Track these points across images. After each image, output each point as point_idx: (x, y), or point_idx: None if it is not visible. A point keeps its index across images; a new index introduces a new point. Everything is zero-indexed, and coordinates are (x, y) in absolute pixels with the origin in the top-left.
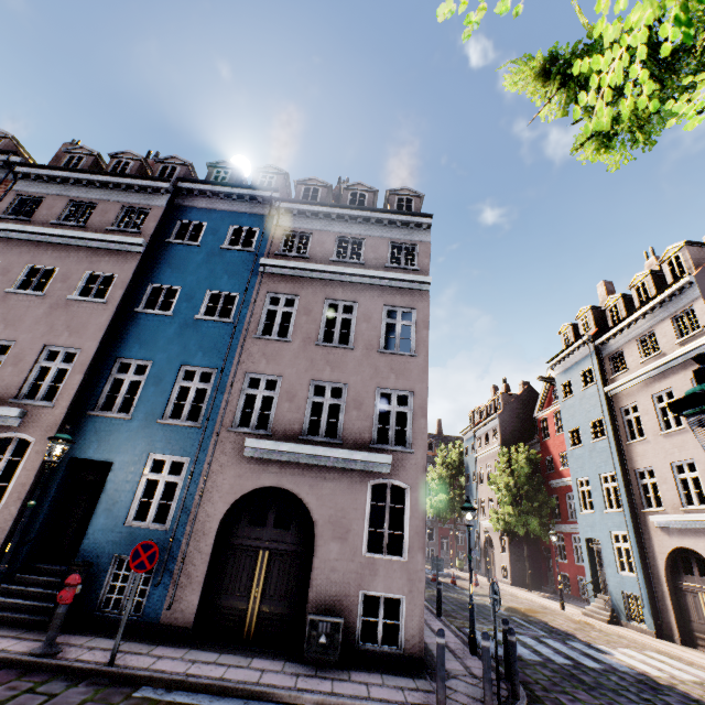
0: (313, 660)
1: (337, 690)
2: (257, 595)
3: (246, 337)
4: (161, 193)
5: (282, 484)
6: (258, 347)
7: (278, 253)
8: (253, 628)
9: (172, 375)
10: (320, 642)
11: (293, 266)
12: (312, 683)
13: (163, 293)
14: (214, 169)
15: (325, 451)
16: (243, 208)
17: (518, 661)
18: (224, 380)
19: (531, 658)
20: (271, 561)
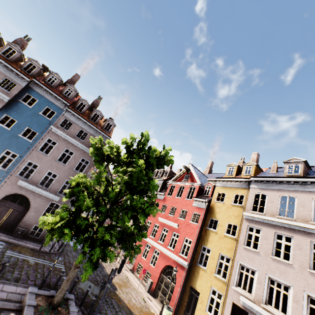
0: (15, 236)
1: (18, 242)
2: (5, 218)
3: (34, 149)
4: (24, 80)
5: (25, 195)
6: (36, 154)
7: (58, 125)
8: (0, 225)
9: (2, 151)
10: (18, 233)
11: (61, 133)
12: (13, 240)
13: (9, 120)
14: (52, 74)
15: (42, 191)
16: (55, 102)
17: (68, 245)
18: (20, 159)
19: (72, 245)
20: (13, 212)
